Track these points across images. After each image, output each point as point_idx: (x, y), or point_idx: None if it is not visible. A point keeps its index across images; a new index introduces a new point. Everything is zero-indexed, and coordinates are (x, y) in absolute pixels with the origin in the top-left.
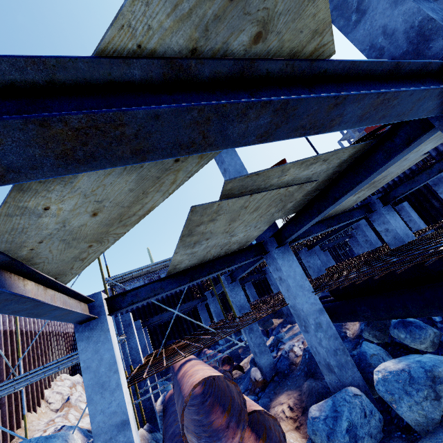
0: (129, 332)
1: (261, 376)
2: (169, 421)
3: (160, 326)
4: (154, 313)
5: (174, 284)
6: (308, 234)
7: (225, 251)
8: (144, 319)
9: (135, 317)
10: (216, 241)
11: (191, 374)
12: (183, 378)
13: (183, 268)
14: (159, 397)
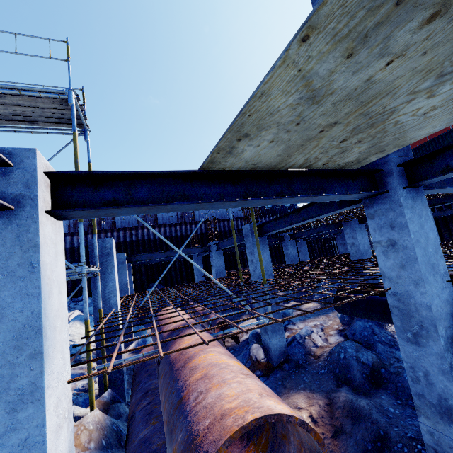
0: (106, 264)
1: (264, 356)
2: (141, 404)
3: (146, 266)
4: (142, 251)
5: (211, 195)
6: (440, 185)
7: (331, 158)
8: (130, 254)
9: (120, 250)
10: (404, 71)
11: (206, 373)
12: (183, 367)
13: (238, 165)
14: (131, 343)
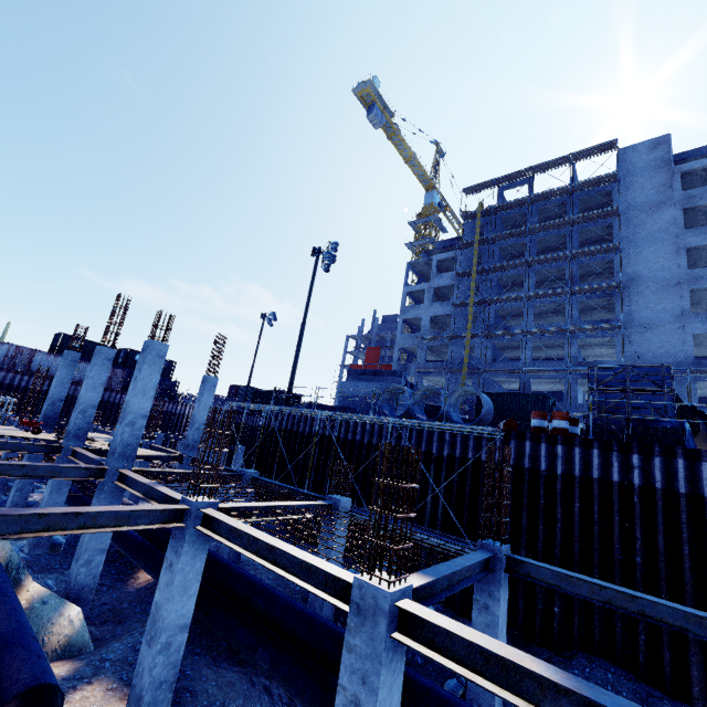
0: None
1: None
2: None
3: None
4: None
5: None
6: None
7: None
8: None
9: None
10: None
11: None
12: None
13: None
14: None
